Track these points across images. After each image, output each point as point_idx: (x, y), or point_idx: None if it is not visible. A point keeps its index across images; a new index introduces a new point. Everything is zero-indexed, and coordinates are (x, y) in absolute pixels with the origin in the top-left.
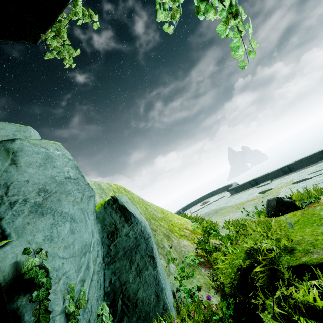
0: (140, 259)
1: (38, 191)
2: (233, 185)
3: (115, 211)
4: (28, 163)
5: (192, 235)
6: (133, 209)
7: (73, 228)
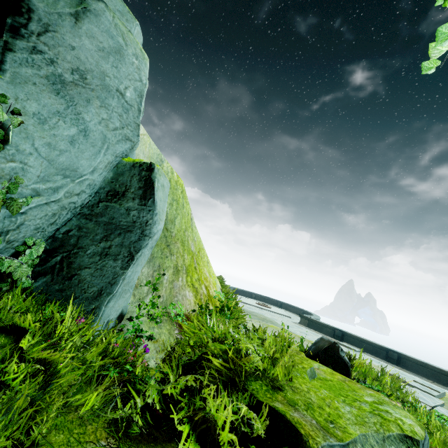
0: (118, 245)
1: (75, 68)
2: (312, 316)
3: (140, 179)
4: (91, 34)
5: (205, 298)
6: (162, 197)
7: (77, 141)
